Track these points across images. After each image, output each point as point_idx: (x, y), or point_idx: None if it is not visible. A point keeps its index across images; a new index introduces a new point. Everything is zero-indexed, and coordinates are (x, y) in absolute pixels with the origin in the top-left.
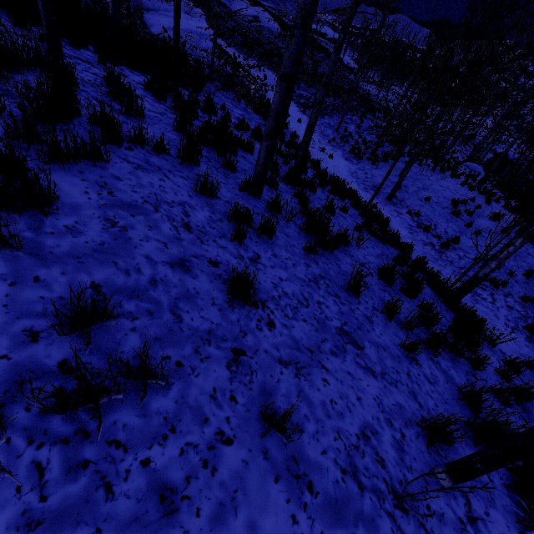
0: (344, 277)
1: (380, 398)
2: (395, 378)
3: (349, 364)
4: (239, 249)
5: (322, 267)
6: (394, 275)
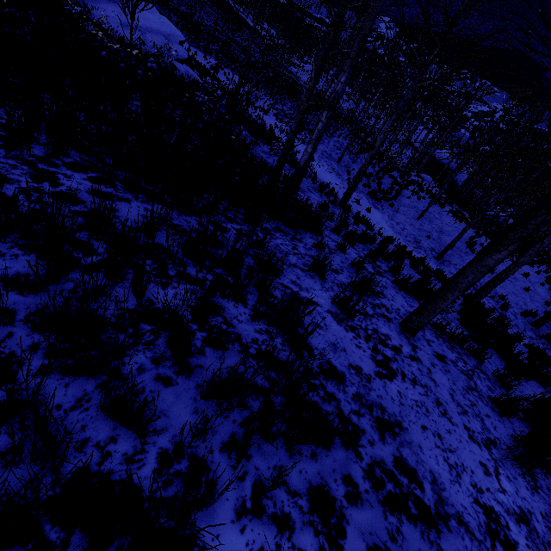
0: None
1: None
2: None
3: None
4: None
5: None
6: None
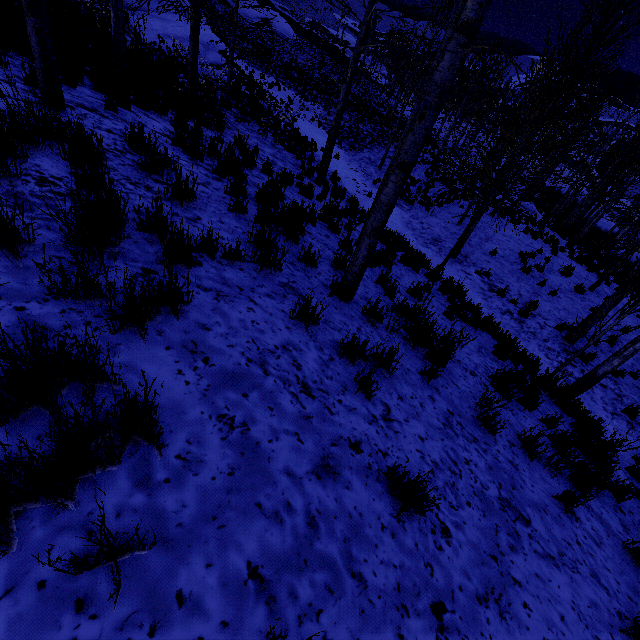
0: (467, 402)
1: (576, 602)
2: (571, 557)
3: (530, 558)
4: (367, 405)
5: (444, 395)
6: (514, 387)
